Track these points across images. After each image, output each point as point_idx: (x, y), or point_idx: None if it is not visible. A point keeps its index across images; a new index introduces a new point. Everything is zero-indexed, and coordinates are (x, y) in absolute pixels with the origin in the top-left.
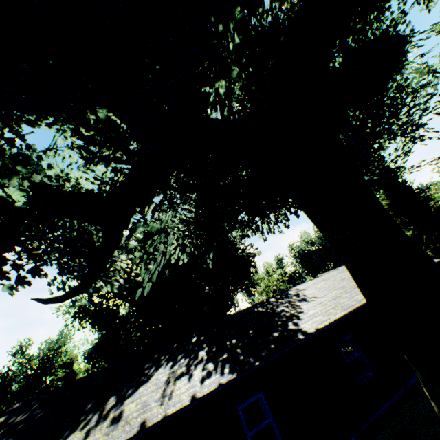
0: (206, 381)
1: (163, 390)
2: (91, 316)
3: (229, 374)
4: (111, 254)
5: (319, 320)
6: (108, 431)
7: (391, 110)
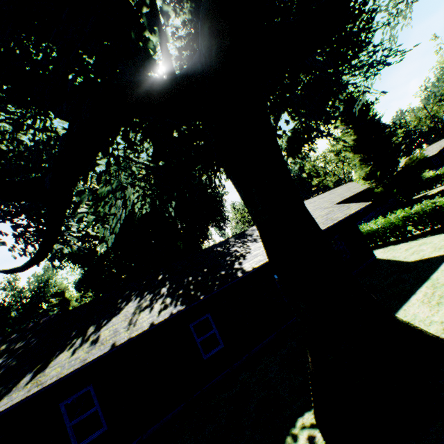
0: (163, 312)
1: (130, 320)
2: (69, 257)
3: (180, 306)
4: (59, 228)
5: (258, 261)
6: (88, 350)
7: (353, 49)
